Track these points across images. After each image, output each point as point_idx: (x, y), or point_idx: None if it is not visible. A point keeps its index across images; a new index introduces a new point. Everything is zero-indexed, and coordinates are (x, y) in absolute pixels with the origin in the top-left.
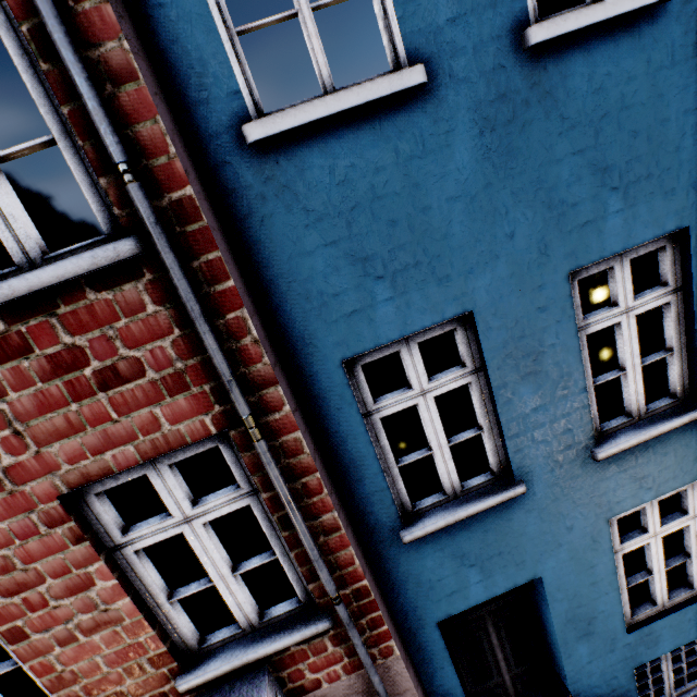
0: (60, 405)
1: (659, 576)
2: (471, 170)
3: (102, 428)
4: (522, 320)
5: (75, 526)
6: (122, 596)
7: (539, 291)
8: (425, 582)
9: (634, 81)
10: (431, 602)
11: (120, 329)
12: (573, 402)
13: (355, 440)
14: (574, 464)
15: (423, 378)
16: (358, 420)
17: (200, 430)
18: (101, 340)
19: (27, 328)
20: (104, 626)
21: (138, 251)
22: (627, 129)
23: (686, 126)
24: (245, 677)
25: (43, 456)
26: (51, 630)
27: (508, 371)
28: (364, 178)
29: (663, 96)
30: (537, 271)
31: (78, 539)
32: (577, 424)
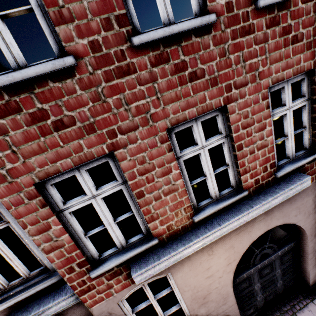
0: (279, 48)
1: None
2: None
3: (286, 60)
4: None
5: (268, 101)
6: (271, 134)
7: None
8: None
9: None
10: None
11: (302, 20)
12: None
13: None
14: None
15: None
16: None
17: (309, 67)
18: (297, 24)
19: (281, 14)
20: (262, 147)
21: None
22: None
23: None
24: (292, 176)
25: (269, 69)
26: (249, 146)
27: None
28: None
29: None
30: None
31: (267, 107)
32: None
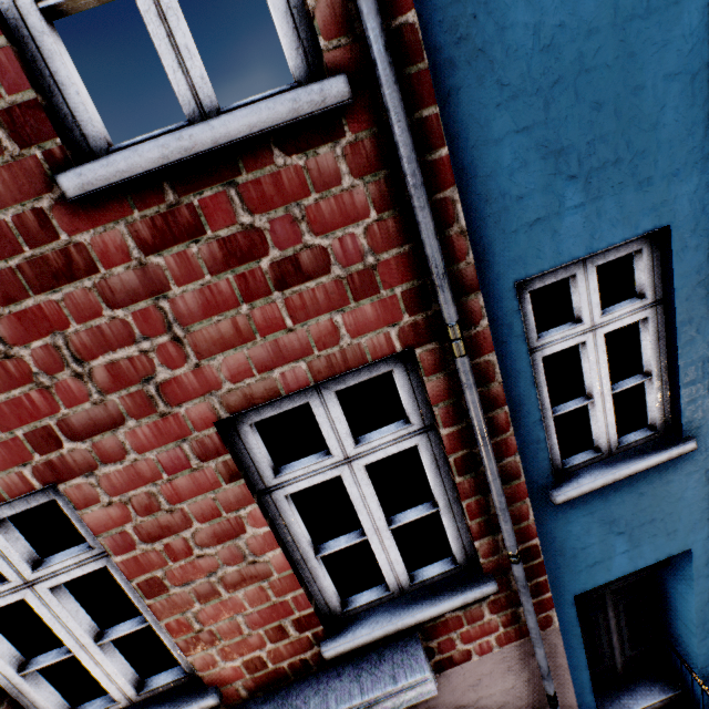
0: (228, 306)
1: None
2: (697, 38)
3: (273, 338)
4: None
5: (230, 460)
6: (273, 546)
7: None
8: (568, 550)
9: None
10: (571, 573)
11: (307, 208)
12: None
13: (517, 381)
14: None
15: (595, 310)
16: (523, 357)
17: (383, 346)
18: (284, 221)
19: (200, 201)
20: (249, 581)
21: (348, 95)
22: None
23: None
24: (394, 646)
25: (202, 371)
26: (192, 583)
27: (696, 303)
28: (572, 43)
29: None
30: None
31: (232, 476)
32: None
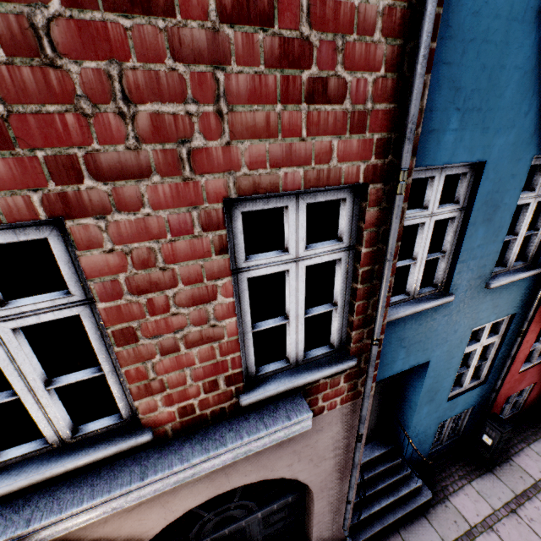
0: (268, 100)
1: (471, 370)
2: (534, 51)
3: (289, 142)
4: (502, 180)
5: (225, 235)
6: (231, 315)
7: (518, 162)
8: None
9: None
10: None
11: (347, 43)
12: (495, 247)
13: None
14: (476, 289)
15: (436, 203)
16: None
17: (353, 176)
18: (329, 46)
19: None
20: (205, 341)
21: None
22: None
23: None
24: (285, 400)
25: (230, 150)
26: (160, 337)
27: (480, 214)
28: (487, 18)
29: None
30: (523, 148)
31: (222, 250)
32: (490, 262)
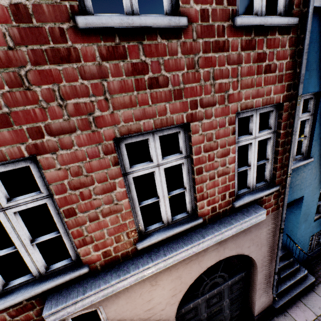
0: (252, 74)
1: None
2: None
3: (258, 88)
4: None
5: (235, 127)
6: (233, 162)
7: None
8: None
9: None
10: None
11: (277, 51)
12: None
13: None
14: None
15: (300, 113)
16: None
17: (278, 100)
18: (272, 53)
19: (257, 39)
20: (223, 174)
21: (297, 23)
22: None
23: None
24: (250, 207)
25: (239, 94)
26: (209, 171)
27: None
28: (316, 33)
29: None
30: None
31: (233, 133)
32: None
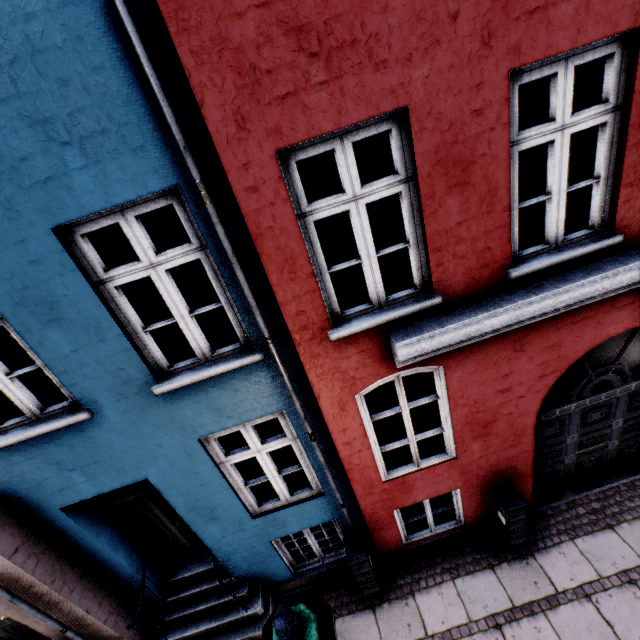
0: None
1: (275, 480)
2: None
3: None
4: (18, 273)
5: None
6: None
7: (25, 245)
8: (30, 480)
9: (36, 18)
10: (46, 495)
11: None
12: (115, 346)
13: None
14: (141, 396)
15: None
16: None
17: None
18: None
19: None
20: None
21: None
22: (53, 76)
23: (130, 76)
24: None
25: None
26: None
27: (27, 318)
28: None
29: (84, 38)
30: (12, 226)
31: None
32: (128, 364)
